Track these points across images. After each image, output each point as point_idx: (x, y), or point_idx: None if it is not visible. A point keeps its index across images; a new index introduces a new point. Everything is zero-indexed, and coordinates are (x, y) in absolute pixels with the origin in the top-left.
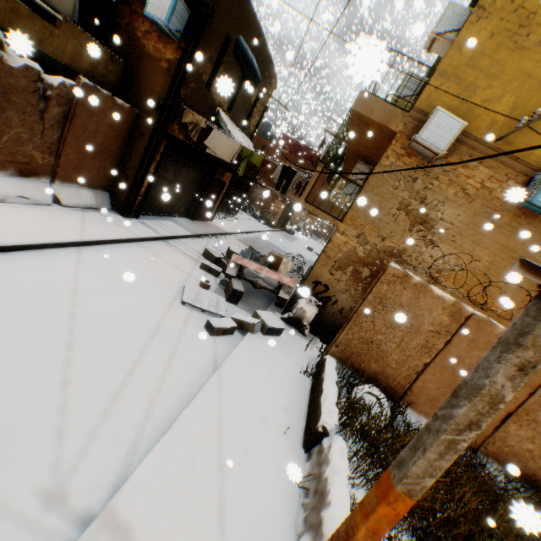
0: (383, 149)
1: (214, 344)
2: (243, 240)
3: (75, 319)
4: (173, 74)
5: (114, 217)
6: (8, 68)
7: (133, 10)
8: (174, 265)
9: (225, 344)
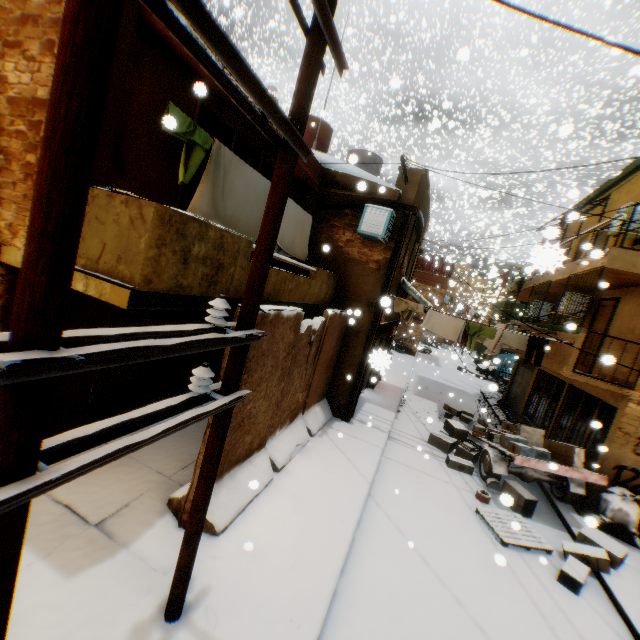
0: (626, 286)
1: (593, 609)
2: (418, 392)
3: (485, 630)
4: (385, 272)
5: (344, 427)
6: (299, 336)
7: (332, 224)
8: (432, 474)
9: (599, 603)
